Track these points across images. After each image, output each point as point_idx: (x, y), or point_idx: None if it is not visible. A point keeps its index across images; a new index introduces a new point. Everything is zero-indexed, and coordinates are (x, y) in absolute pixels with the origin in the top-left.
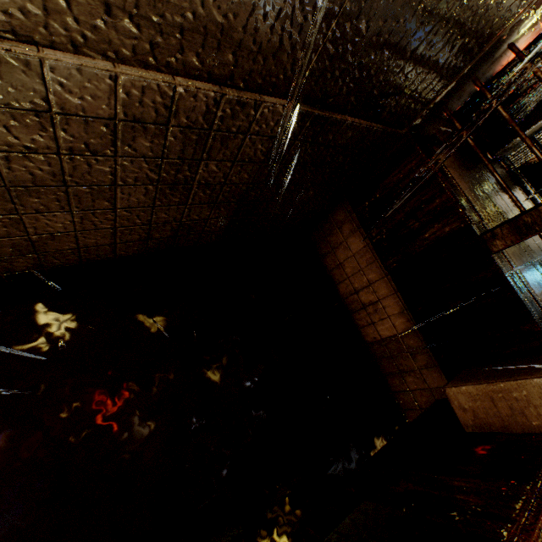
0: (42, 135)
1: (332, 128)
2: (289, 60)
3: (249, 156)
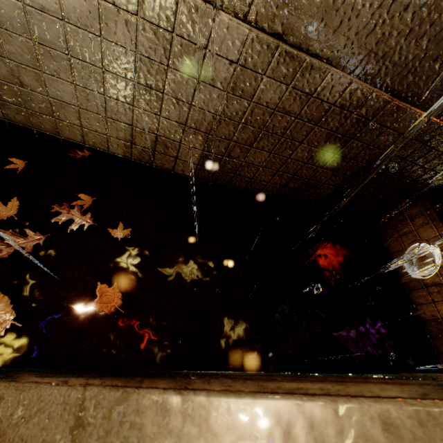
0: (298, 107)
1: None
2: (439, 87)
3: (379, 143)
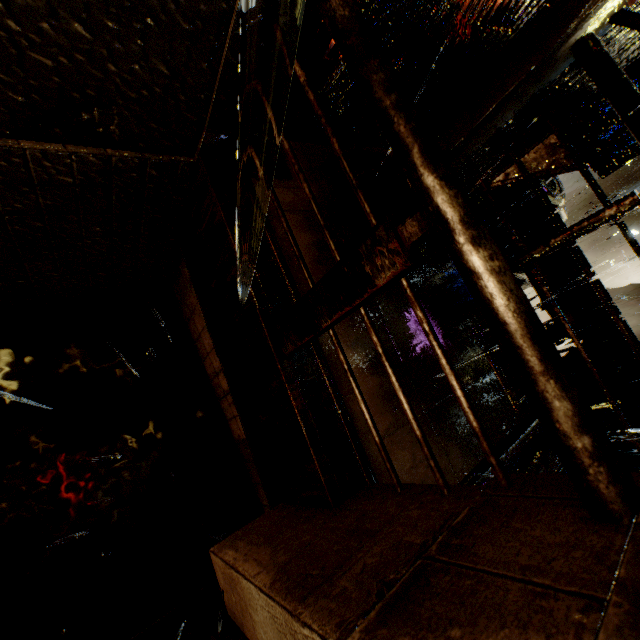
0: None
1: (4, 160)
2: None
3: None
